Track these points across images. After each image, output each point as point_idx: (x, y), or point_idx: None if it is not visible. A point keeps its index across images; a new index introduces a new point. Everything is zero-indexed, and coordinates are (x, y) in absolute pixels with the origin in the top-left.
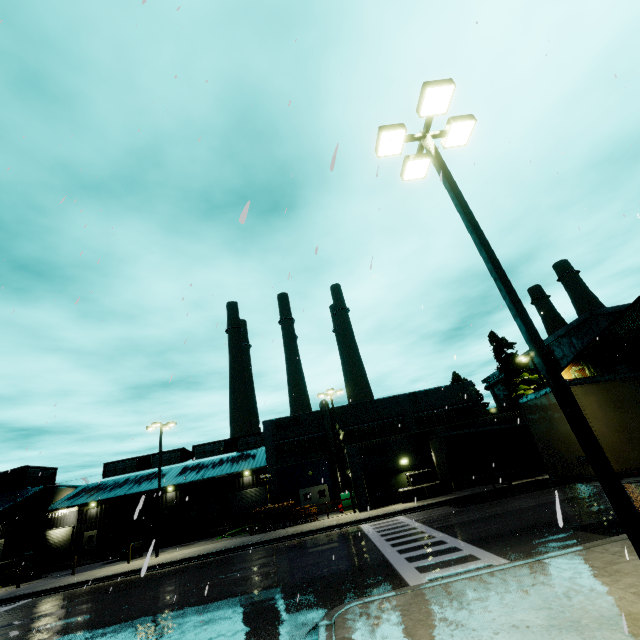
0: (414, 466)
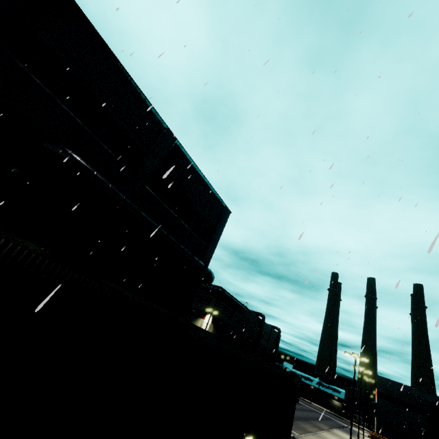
0: None
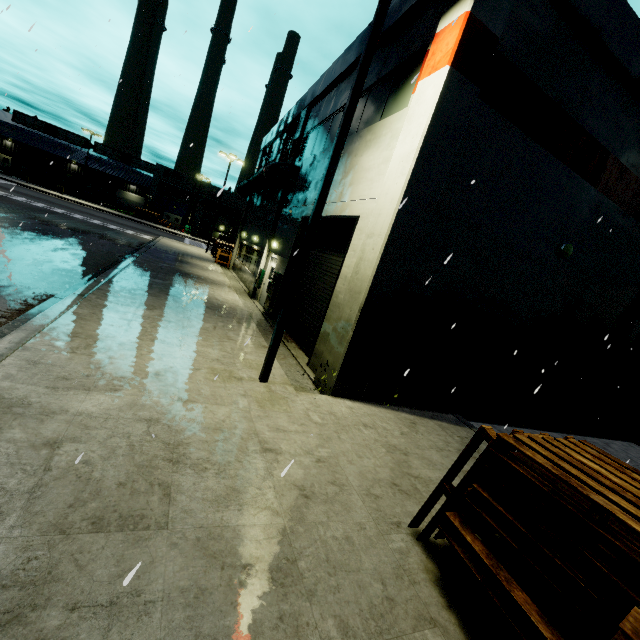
0: (225, 233)
